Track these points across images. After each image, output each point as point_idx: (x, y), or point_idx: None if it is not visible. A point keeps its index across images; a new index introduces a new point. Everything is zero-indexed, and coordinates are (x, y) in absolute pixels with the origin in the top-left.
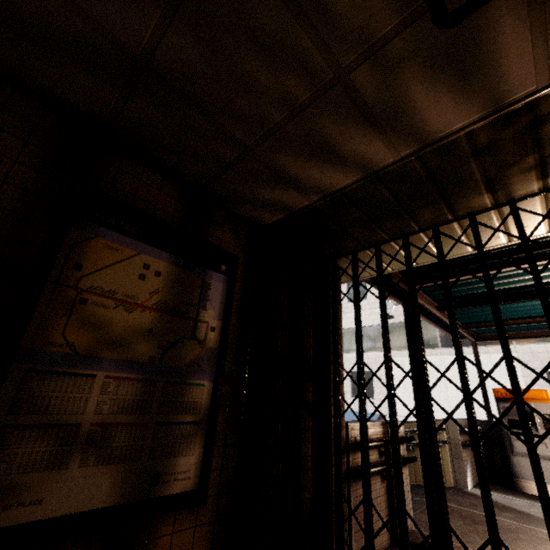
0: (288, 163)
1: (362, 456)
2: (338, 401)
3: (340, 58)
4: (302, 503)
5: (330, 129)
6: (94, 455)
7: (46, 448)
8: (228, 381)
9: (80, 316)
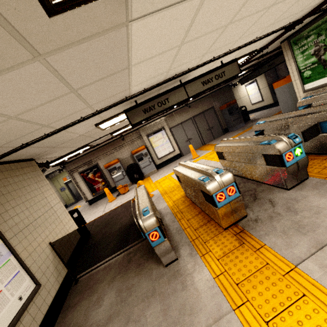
0: None
1: None
2: None
3: None
4: None
5: None
6: None
7: None
8: None
9: None
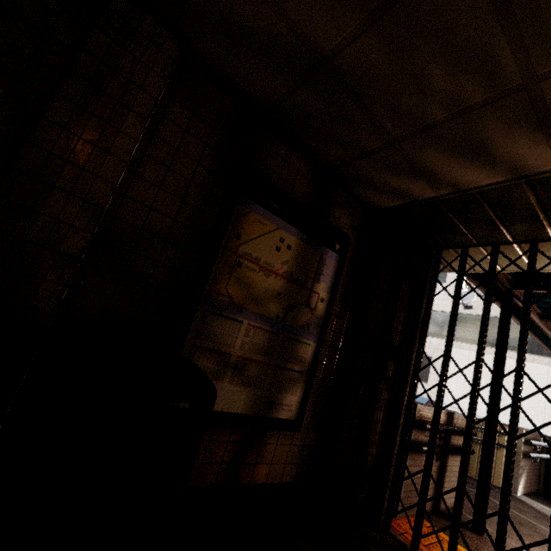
0: (430, 158)
1: (430, 436)
2: (415, 384)
3: (538, 66)
4: (367, 455)
5: (493, 131)
6: (237, 378)
7: (212, 365)
8: (326, 346)
9: (236, 276)
